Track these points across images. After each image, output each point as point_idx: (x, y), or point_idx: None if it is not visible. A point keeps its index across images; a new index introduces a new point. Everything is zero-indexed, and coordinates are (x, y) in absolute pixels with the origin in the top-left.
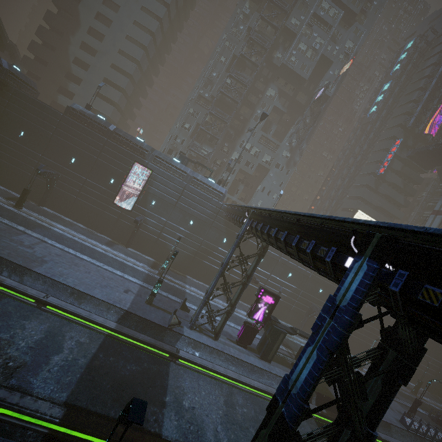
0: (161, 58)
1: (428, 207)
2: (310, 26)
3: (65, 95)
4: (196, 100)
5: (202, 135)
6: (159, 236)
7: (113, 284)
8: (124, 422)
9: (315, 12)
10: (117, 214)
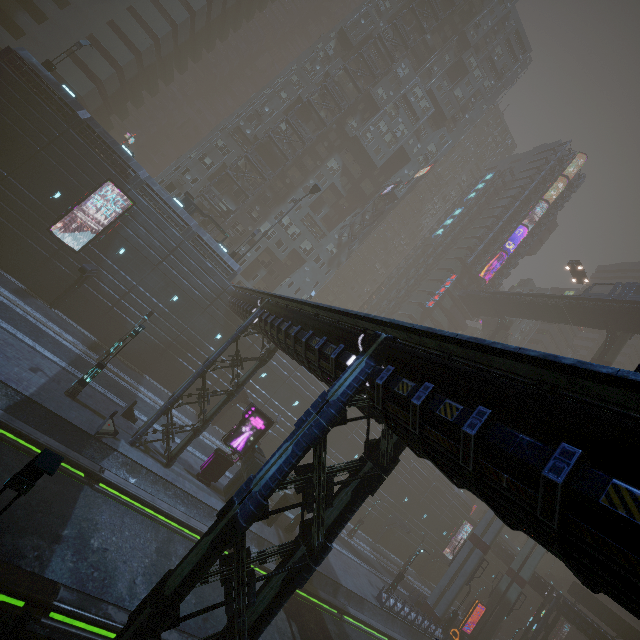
0: (195, 51)
1: None
2: (397, 107)
3: (5, 26)
4: (231, 132)
5: (226, 183)
6: (116, 304)
7: (13, 353)
8: (16, 487)
9: (406, 95)
10: (49, 250)
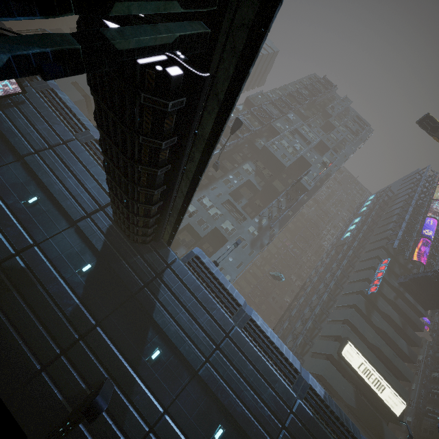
0: None
1: (434, 379)
2: (292, 134)
3: None
4: None
5: None
6: None
7: None
8: None
9: (297, 129)
10: None
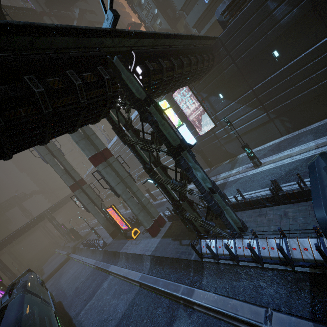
0: None
1: None
2: None
3: None
4: None
5: None
6: None
7: None
8: None
9: None
10: None
